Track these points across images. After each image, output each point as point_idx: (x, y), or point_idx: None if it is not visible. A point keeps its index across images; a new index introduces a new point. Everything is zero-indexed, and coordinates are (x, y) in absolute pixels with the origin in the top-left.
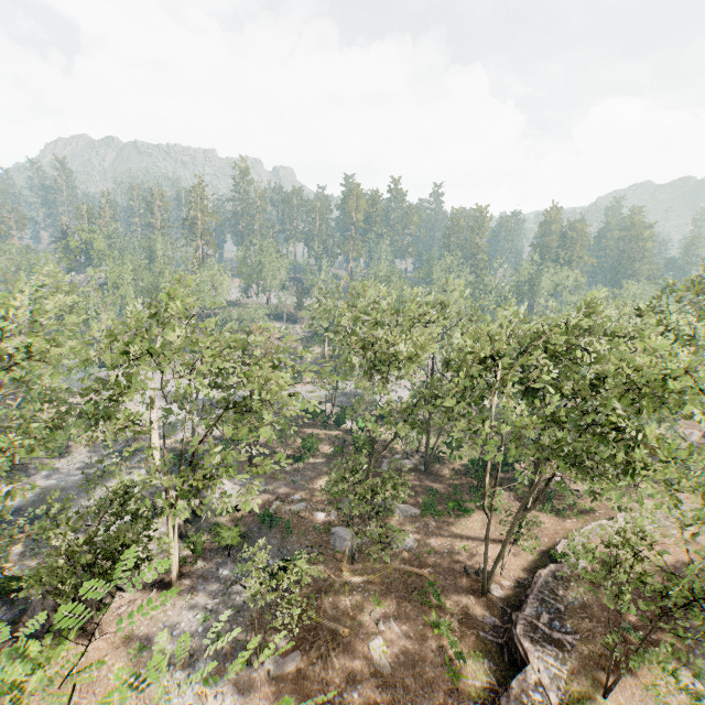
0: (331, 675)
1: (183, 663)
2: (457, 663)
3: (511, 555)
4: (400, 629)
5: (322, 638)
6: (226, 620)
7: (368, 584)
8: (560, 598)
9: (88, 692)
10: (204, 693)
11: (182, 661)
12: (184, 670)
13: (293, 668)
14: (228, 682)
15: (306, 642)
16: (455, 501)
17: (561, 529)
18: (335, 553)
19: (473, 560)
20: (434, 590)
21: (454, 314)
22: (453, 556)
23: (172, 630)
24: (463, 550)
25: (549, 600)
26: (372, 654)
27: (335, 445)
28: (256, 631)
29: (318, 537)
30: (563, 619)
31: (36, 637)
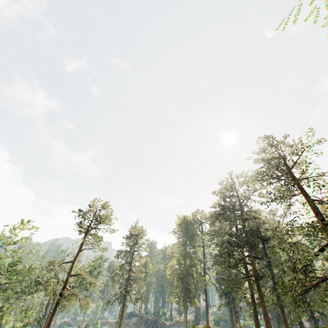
0: None
1: None
2: None
3: None
4: None
5: None
6: None
7: None
8: None
9: None
10: None
11: None
12: None
13: None
14: None
15: None
16: None
17: None
18: None
19: None
20: None
21: None
22: None
23: None
24: None
25: None
26: None
27: None
28: None
29: None
30: None
31: None
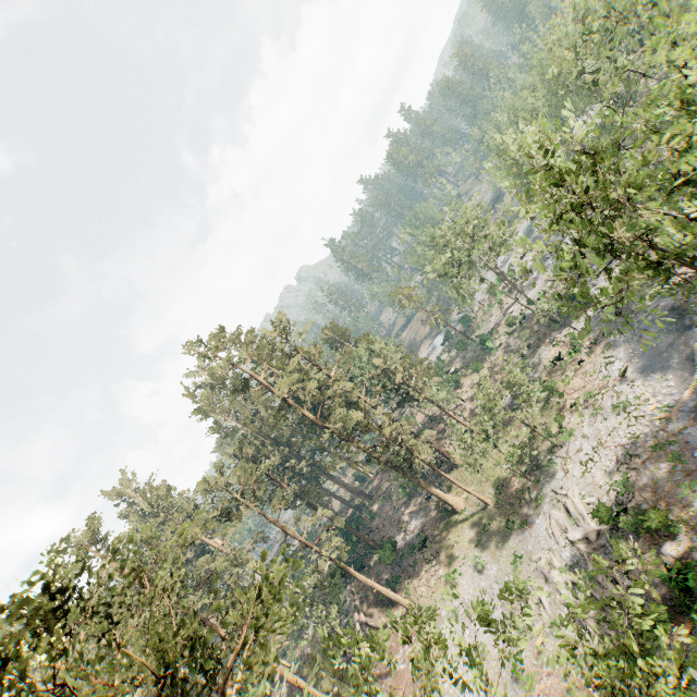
0: None
1: None
2: None
3: None
4: None
5: None
6: None
7: None
8: None
9: None
10: None
11: None
12: None
13: None
14: None
15: None
16: None
17: None
18: None
19: None
20: None
21: None
22: None
23: None
24: None
25: None
26: None
27: None
28: None
29: None
30: None
31: None
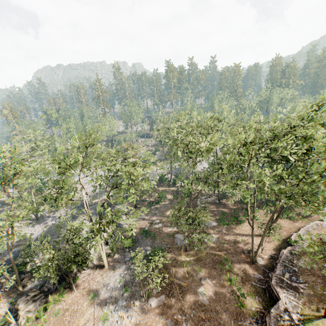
0: (179, 306)
1: (112, 302)
2: (242, 299)
3: (266, 242)
4: (211, 282)
5: (174, 288)
6: (130, 281)
7: (194, 261)
8: (295, 264)
9: (74, 316)
10: (122, 315)
11: (112, 301)
12: (113, 305)
13: (162, 303)
14: (133, 310)
15: (167, 290)
16: (235, 217)
17: (293, 227)
18: (177, 247)
19: (246, 246)
20: (227, 263)
21: (225, 123)
22: (236, 245)
23: (106, 287)
24: (241, 241)
25: (288, 266)
26: (199, 295)
27: (173, 195)
28: (142, 288)
29: (169, 239)
30: (297, 275)
31: (51, 292)
